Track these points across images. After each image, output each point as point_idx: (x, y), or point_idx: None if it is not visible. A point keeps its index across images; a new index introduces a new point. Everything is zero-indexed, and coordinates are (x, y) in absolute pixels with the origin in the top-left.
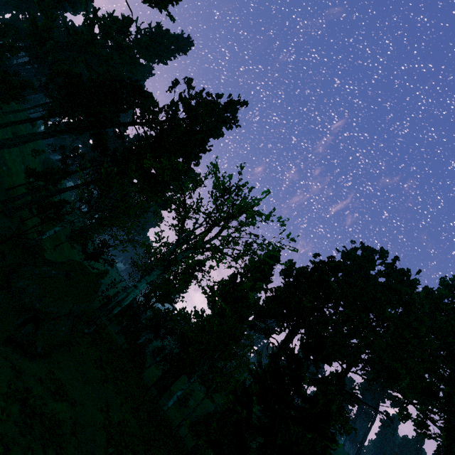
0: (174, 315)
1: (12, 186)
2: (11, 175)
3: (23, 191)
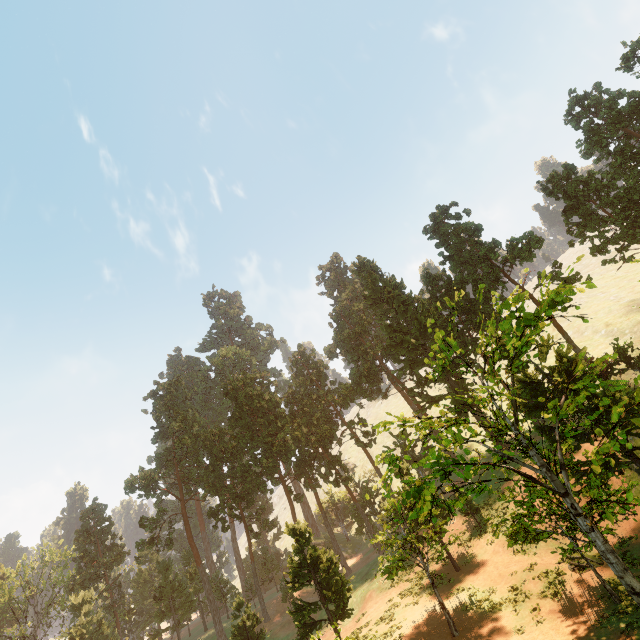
0: None
1: None
2: None
3: None
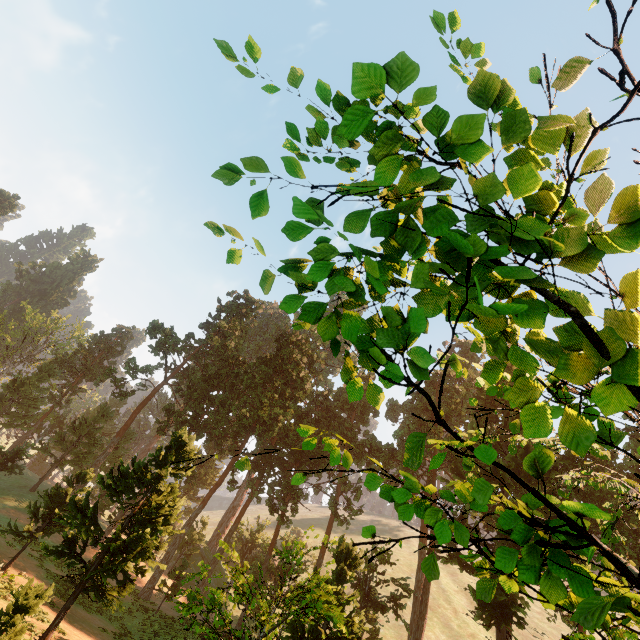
0: None
1: None
2: None
3: None
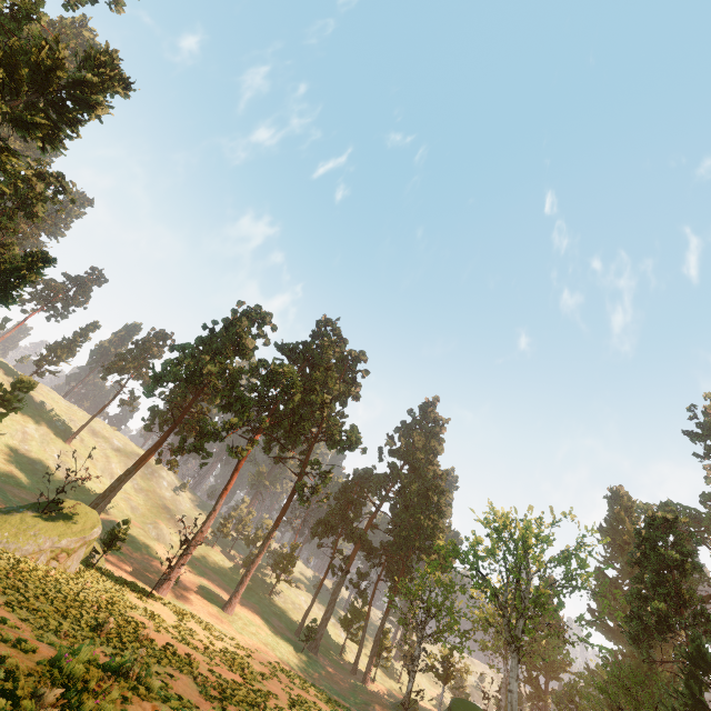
0: (578, 690)
1: (336, 646)
2: (328, 635)
3: (342, 641)
